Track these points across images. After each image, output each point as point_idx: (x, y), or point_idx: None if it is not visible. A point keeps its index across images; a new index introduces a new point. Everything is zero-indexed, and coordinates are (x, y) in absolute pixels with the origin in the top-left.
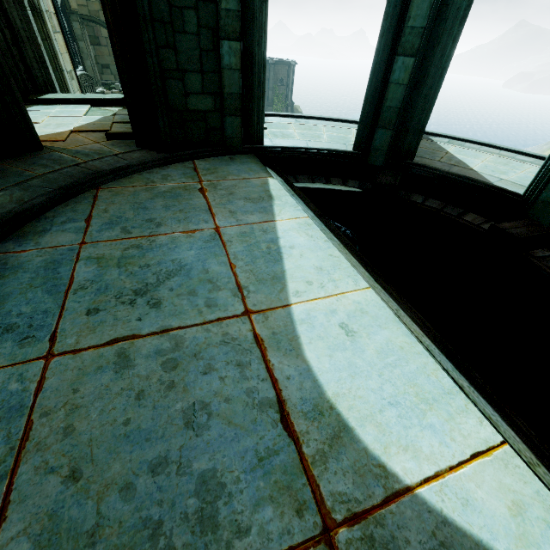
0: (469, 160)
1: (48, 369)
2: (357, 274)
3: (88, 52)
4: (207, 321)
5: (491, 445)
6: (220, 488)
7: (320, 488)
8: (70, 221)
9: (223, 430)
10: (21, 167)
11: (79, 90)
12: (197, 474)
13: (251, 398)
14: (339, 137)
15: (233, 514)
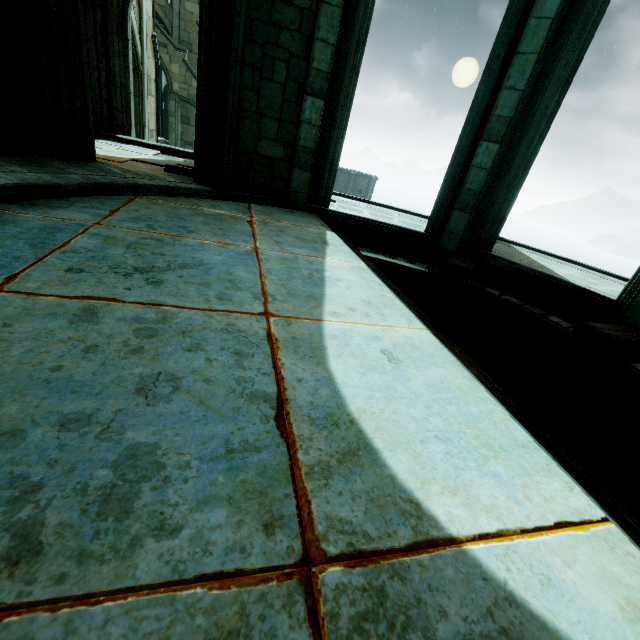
0: (553, 267)
1: None
2: (412, 316)
3: (175, 127)
4: (212, 309)
5: (588, 518)
6: (154, 468)
7: (311, 506)
8: (92, 207)
9: (188, 407)
10: (65, 165)
11: None
12: (127, 444)
13: (241, 386)
14: (412, 223)
15: (160, 504)
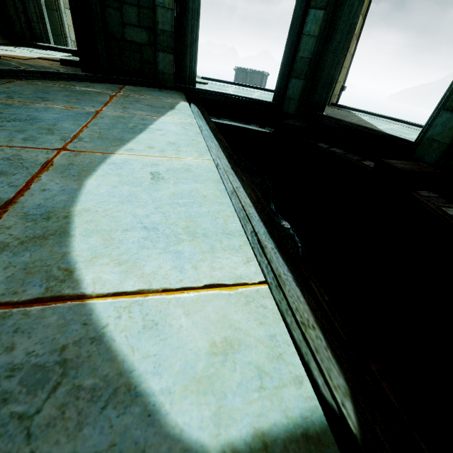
0: (378, 124)
1: None
2: (207, 152)
3: None
4: (9, 146)
5: (244, 282)
6: None
7: None
8: None
9: None
10: None
11: None
12: None
13: None
14: (268, 97)
15: None
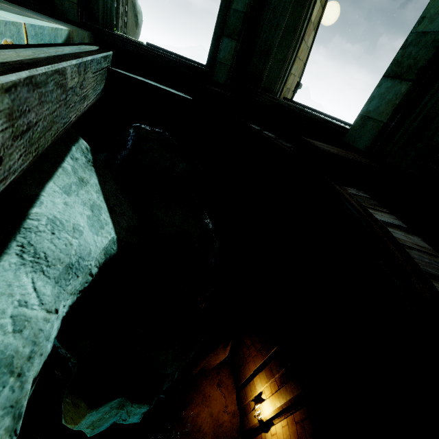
0: None
1: None
2: None
3: None
4: None
5: None
6: None
7: None
8: None
9: None
10: None
11: None
12: None
13: None
14: None
15: None
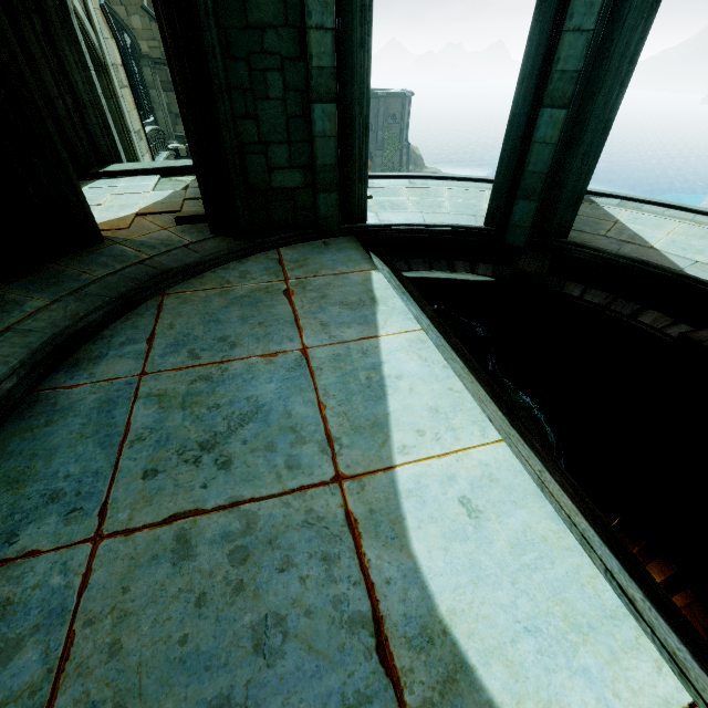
0: (649, 232)
1: (95, 557)
2: (485, 419)
3: (160, 102)
4: (287, 491)
5: None
6: None
7: None
8: (129, 342)
9: (301, 659)
10: (79, 267)
11: (148, 152)
12: None
13: (339, 611)
14: (467, 204)
15: None
